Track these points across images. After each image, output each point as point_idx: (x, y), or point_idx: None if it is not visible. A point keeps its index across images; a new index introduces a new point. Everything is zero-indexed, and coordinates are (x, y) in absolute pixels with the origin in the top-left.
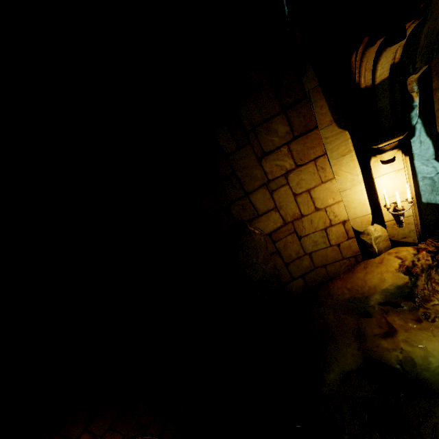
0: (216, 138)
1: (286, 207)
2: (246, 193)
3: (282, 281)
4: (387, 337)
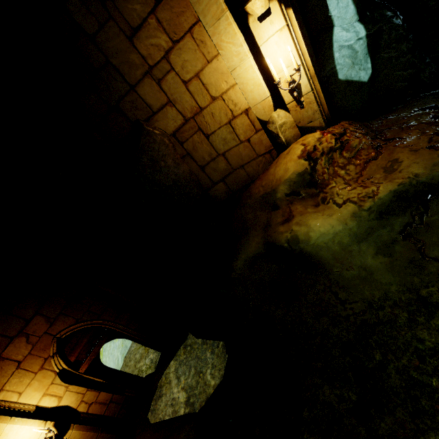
0: (70, 15)
1: (181, 100)
2: (131, 85)
3: (203, 187)
4: (285, 223)
